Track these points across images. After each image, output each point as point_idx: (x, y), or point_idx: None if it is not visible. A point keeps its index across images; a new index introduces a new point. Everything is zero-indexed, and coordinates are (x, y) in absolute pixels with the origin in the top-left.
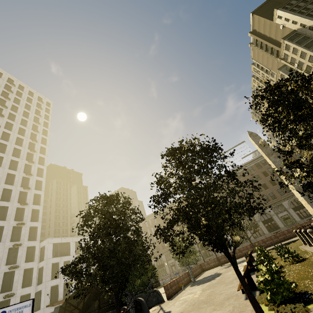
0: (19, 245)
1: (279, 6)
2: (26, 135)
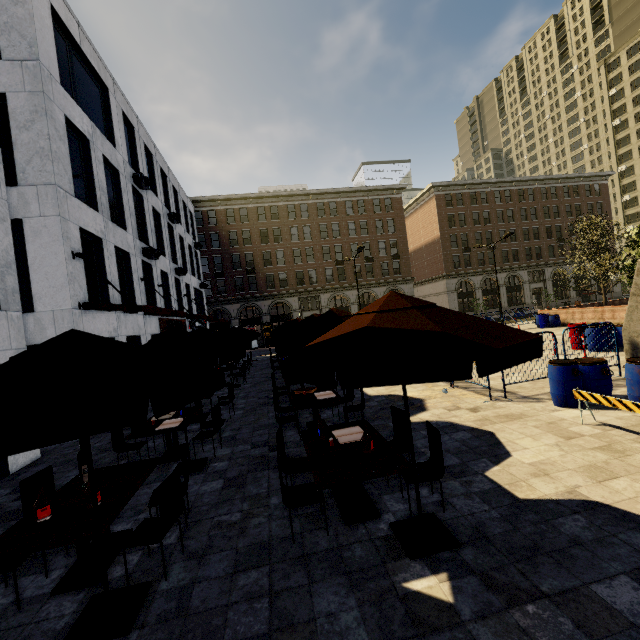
0: None
1: None
2: None
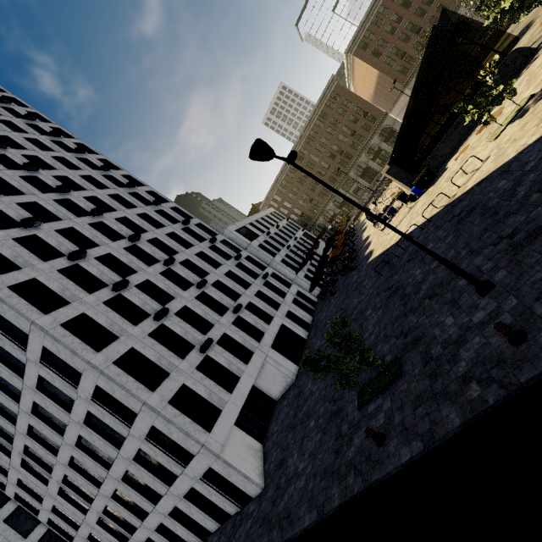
0: (215, 240)
1: None
2: (1, 114)
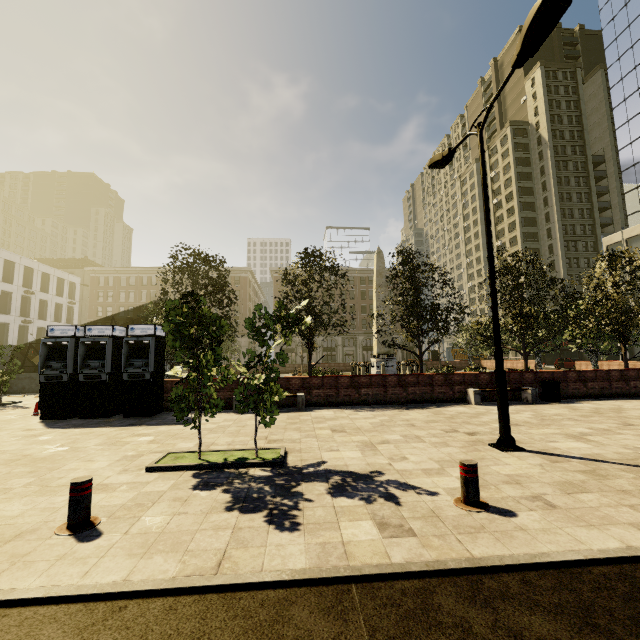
0: None
1: (547, 63)
2: None
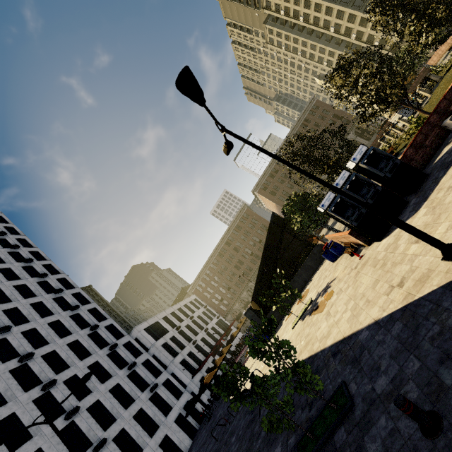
0: (116, 346)
1: None
2: None
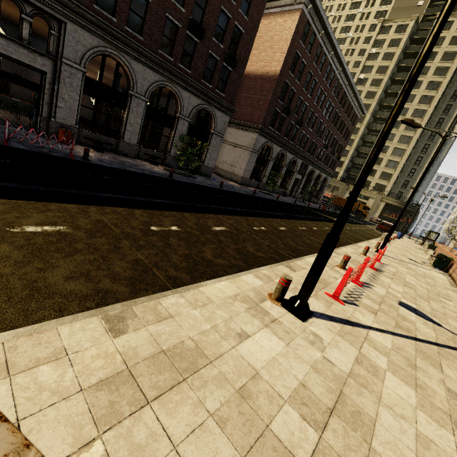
0: None
1: None
2: None
